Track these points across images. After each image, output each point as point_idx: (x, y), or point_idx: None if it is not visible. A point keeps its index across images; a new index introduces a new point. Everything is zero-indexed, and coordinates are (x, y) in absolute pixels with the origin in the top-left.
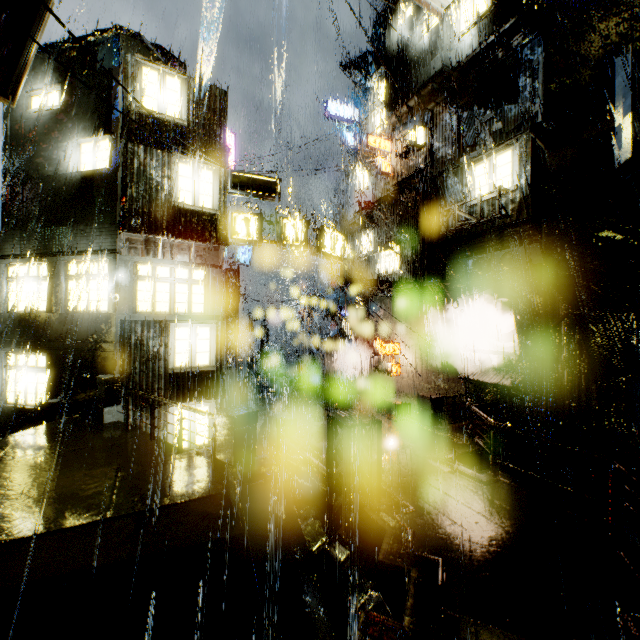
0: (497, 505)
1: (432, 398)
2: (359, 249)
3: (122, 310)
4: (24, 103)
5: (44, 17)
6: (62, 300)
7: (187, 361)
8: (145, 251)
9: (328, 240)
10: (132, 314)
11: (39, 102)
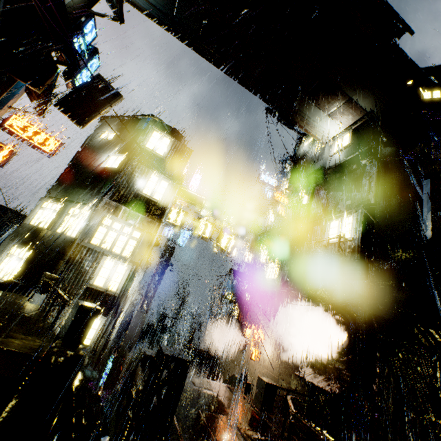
0: None
1: (266, 382)
2: (258, 259)
3: (82, 238)
4: (98, 135)
5: (115, 102)
6: (57, 224)
7: (102, 283)
8: (113, 212)
9: (224, 239)
10: (86, 243)
11: (105, 136)
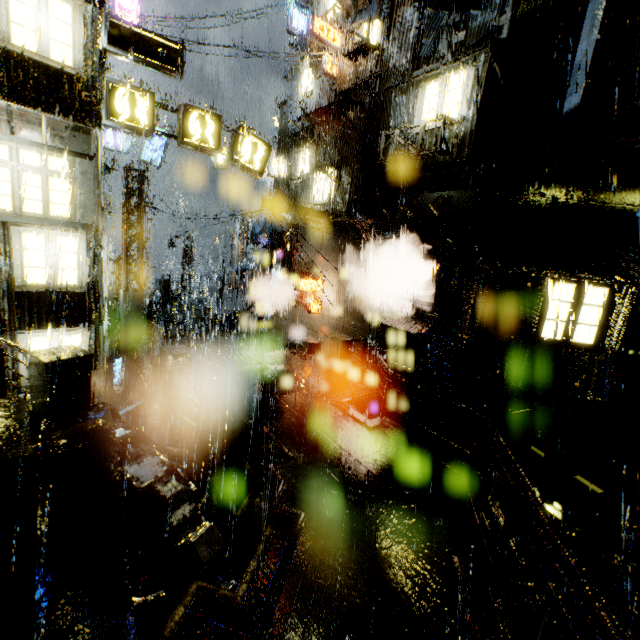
0: (376, 452)
1: (343, 340)
2: (295, 169)
3: None
4: None
5: None
6: None
7: (43, 278)
8: None
9: (245, 147)
10: None
11: None
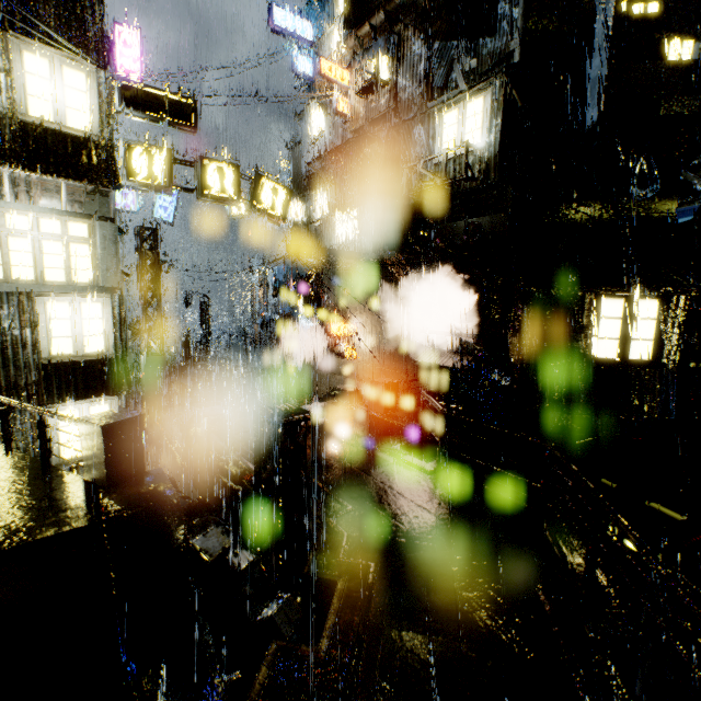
0: (439, 495)
1: (386, 384)
2: (314, 211)
3: None
4: None
5: None
6: None
7: (70, 348)
8: None
9: (266, 194)
10: None
11: None
